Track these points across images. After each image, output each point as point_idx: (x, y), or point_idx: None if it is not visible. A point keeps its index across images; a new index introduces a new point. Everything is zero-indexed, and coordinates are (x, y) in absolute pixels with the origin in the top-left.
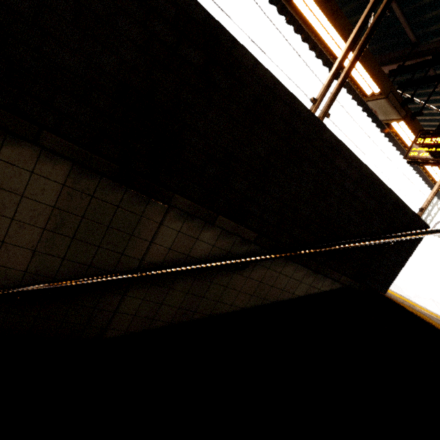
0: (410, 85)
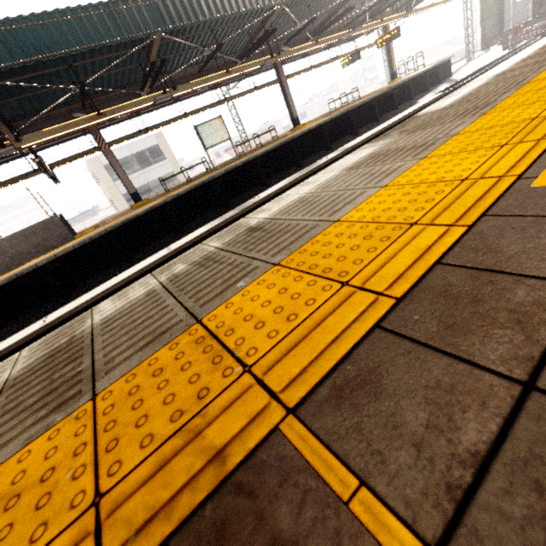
0: None
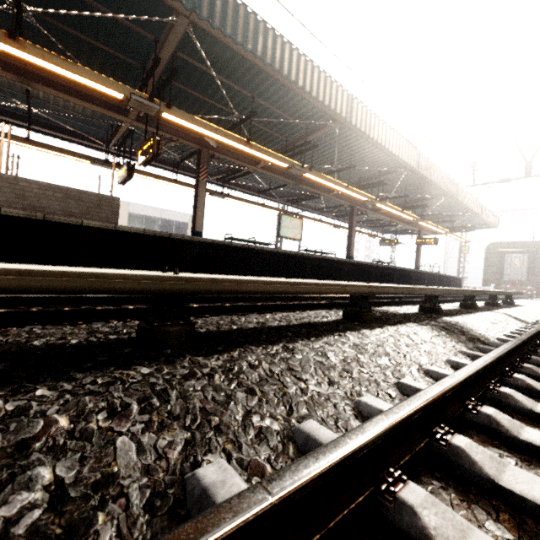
0: (118, 150)
